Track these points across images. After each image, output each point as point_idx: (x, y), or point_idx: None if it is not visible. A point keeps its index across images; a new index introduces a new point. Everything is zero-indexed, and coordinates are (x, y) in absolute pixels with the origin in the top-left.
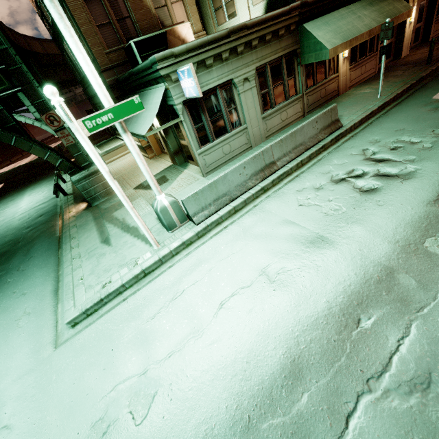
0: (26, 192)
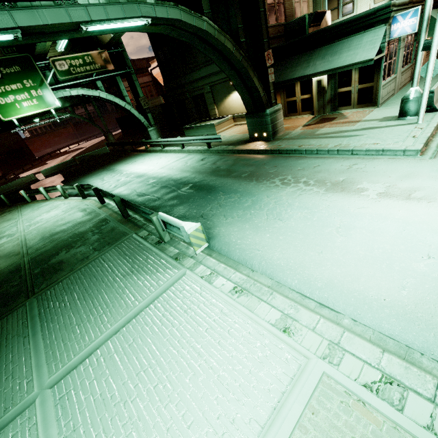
0: (126, 165)
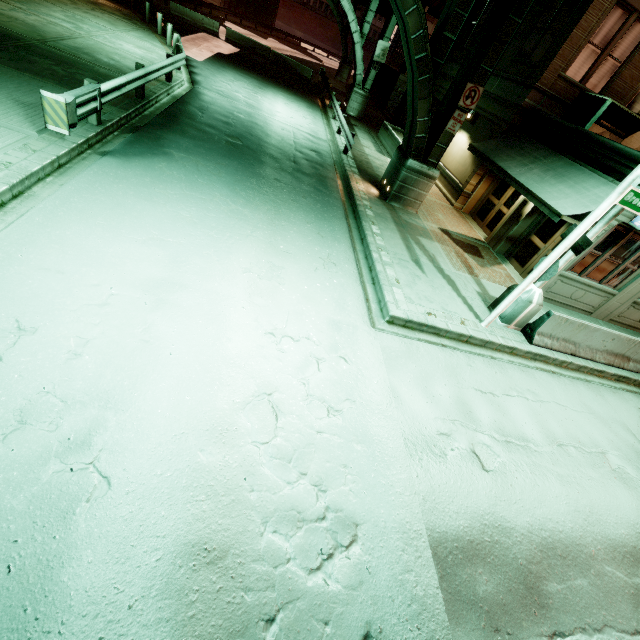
0: (279, 95)
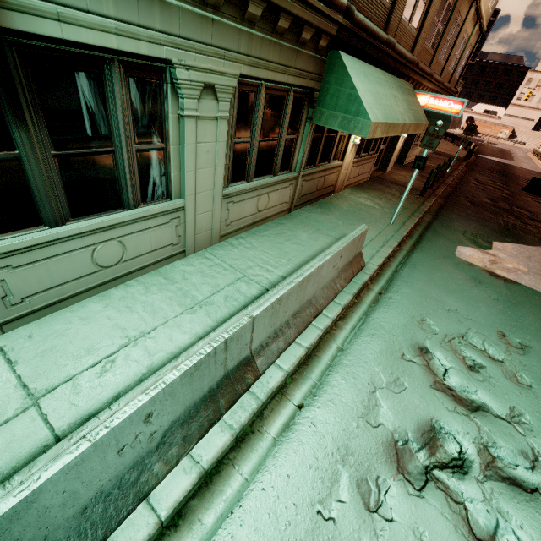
0: None
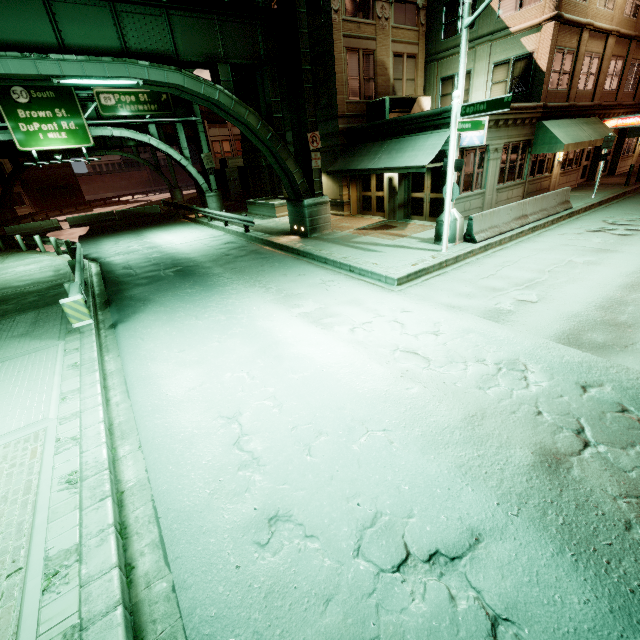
0: (157, 231)
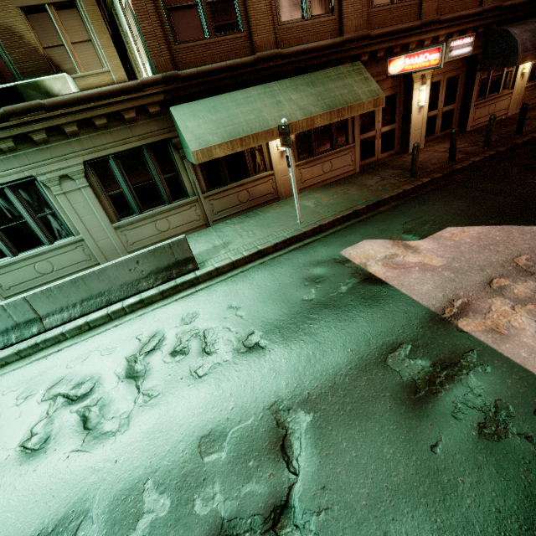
0: None
